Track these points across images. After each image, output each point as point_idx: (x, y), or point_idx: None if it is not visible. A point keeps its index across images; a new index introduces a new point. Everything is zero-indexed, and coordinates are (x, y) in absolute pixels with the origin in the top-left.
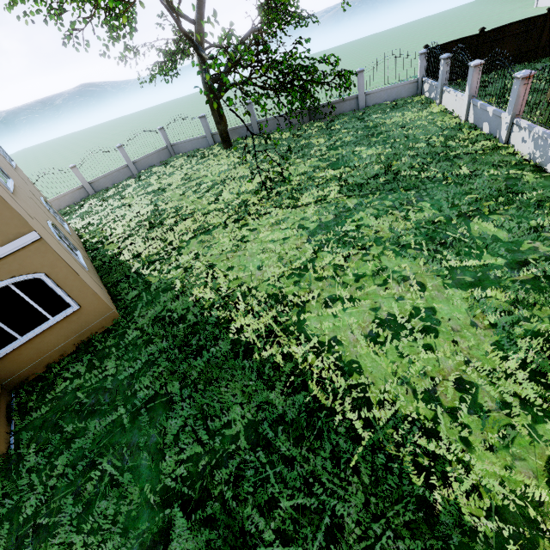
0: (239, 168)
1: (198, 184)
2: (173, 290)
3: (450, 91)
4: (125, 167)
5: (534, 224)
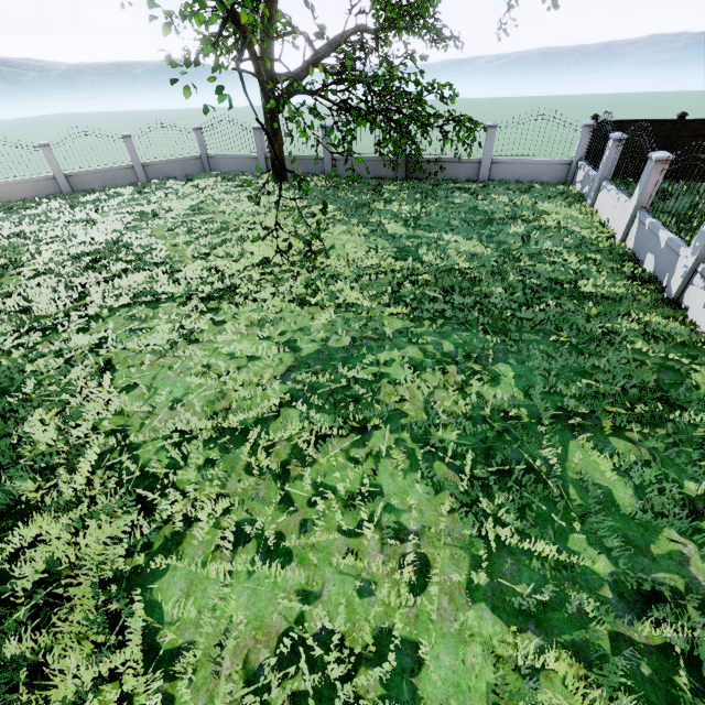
0: (271, 214)
1: (203, 221)
2: (5, 399)
3: (611, 190)
4: (130, 167)
5: (693, 492)
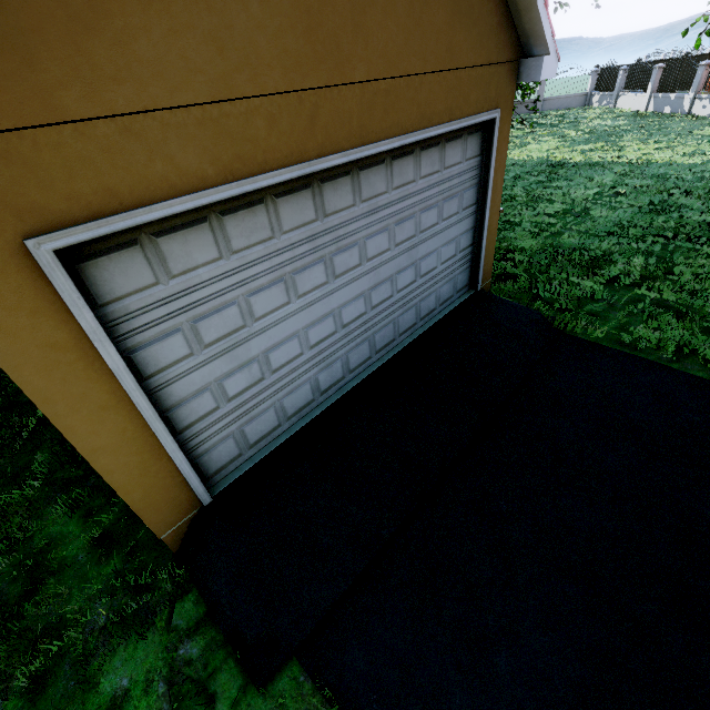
0: None
1: None
2: None
3: (628, 94)
4: None
5: None
